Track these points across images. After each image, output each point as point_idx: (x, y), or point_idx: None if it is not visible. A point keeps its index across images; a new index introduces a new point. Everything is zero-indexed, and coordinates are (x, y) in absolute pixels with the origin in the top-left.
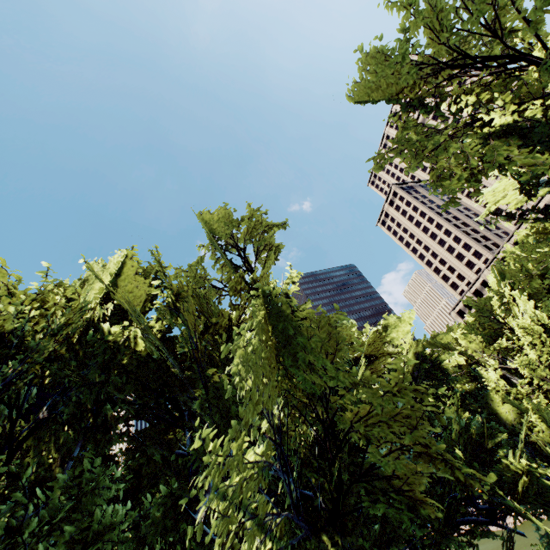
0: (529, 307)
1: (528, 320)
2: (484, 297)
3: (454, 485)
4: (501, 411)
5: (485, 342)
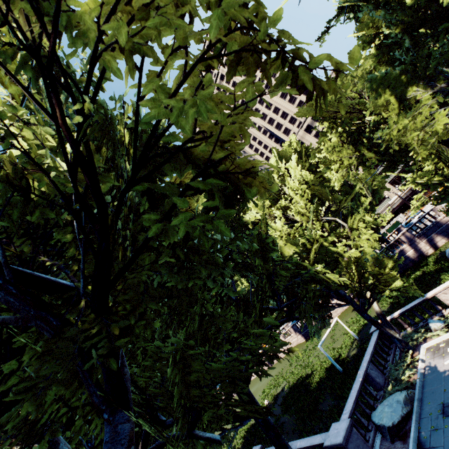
0: (298, 171)
1: (297, 183)
2: (269, 171)
3: (264, 281)
4: (284, 250)
5: (271, 205)
